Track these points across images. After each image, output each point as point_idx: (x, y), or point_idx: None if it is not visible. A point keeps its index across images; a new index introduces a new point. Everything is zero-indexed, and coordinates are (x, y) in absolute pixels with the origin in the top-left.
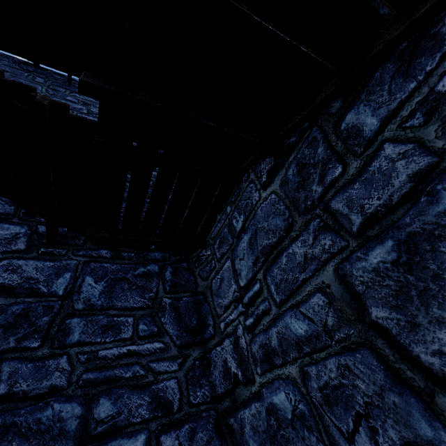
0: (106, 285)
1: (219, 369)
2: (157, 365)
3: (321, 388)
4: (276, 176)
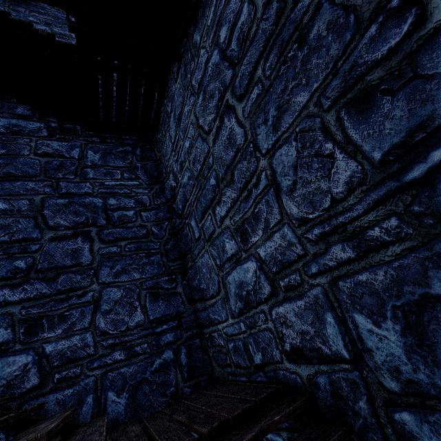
0: (101, 155)
1: (169, 189)
2: (137, 190)
3: (192, 161)
4: (179, 73)
